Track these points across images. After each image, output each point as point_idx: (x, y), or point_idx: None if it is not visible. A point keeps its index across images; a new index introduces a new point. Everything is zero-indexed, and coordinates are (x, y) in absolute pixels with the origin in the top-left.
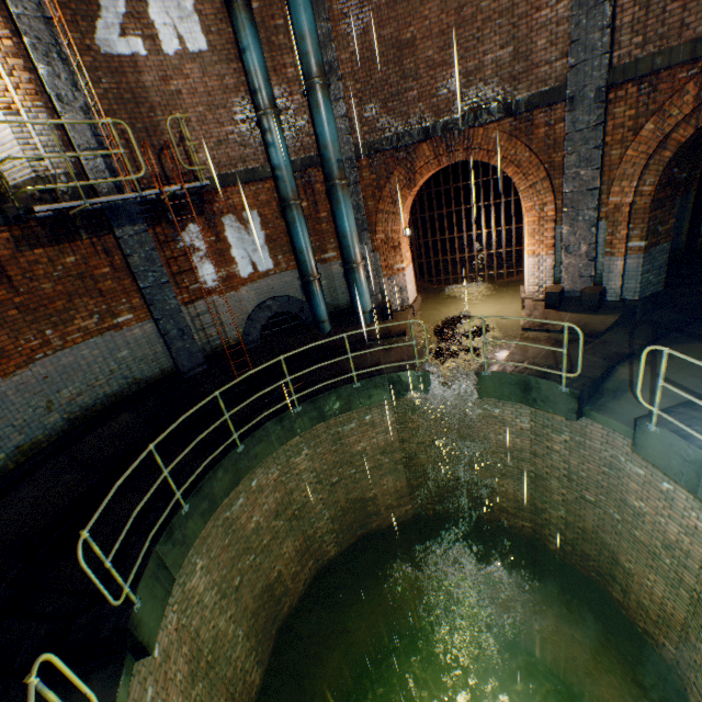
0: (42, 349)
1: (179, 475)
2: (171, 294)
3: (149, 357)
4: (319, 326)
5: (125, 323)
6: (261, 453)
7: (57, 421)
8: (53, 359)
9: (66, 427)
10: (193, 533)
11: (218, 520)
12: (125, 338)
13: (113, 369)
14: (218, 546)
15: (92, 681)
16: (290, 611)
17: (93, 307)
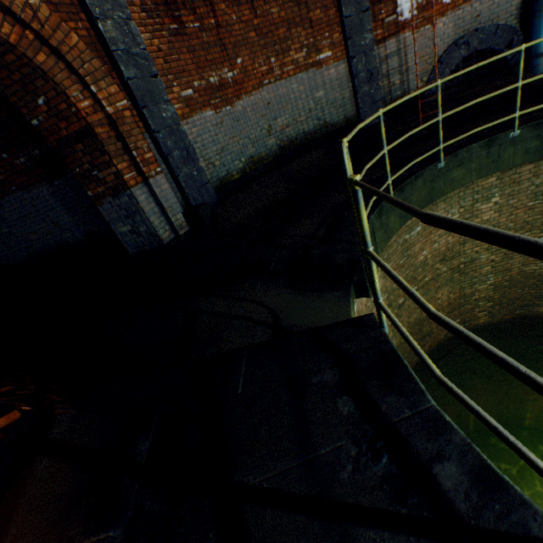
0: (267, 76)
1: (375, 182)
2: (367, 27)
3: (337, 102)
4: (531, 64)
5: (324, 61)
6: (456, 180)
7: (272, 145)
8: (273, 88)
9: (277, 152)
10: (391, 228)
11: (399, 239)
12: (322, 78)
13: (310, 108)
14: (396, 262)
15: (326, 295)
16: (429, 352)
17: (303, 40)
